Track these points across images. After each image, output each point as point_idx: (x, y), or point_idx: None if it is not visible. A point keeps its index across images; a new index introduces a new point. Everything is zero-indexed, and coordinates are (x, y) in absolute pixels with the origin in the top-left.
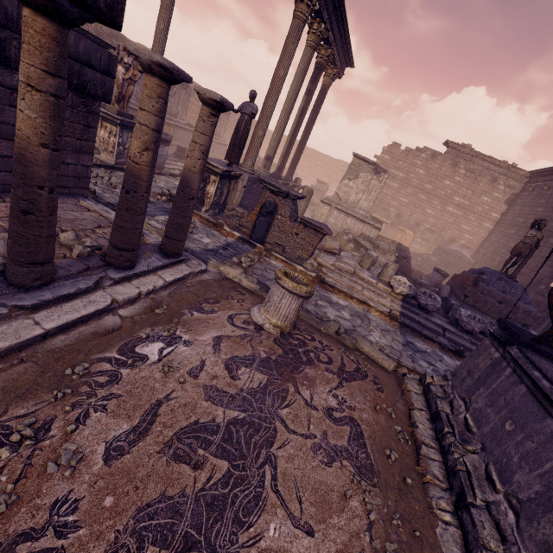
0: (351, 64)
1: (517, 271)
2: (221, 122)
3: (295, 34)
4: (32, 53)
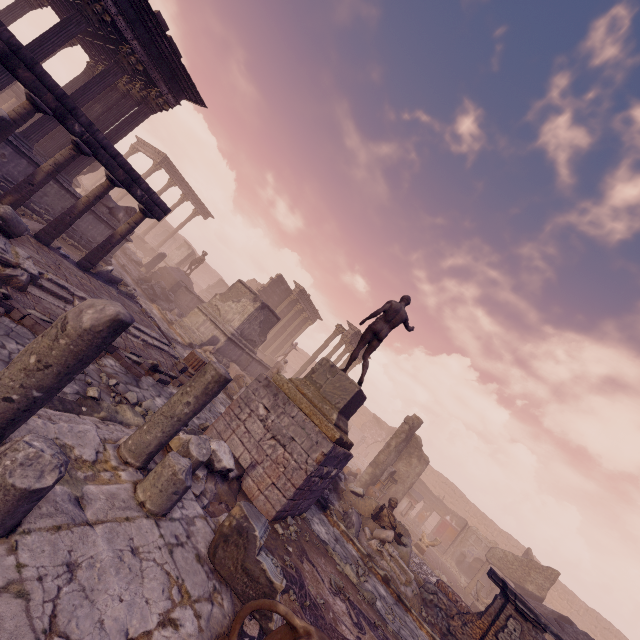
0: (212, 216)
1: (190, 272)
2: (168, 241)
3: (148, 172)
4: (12, 101)
